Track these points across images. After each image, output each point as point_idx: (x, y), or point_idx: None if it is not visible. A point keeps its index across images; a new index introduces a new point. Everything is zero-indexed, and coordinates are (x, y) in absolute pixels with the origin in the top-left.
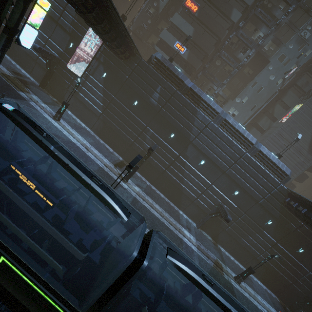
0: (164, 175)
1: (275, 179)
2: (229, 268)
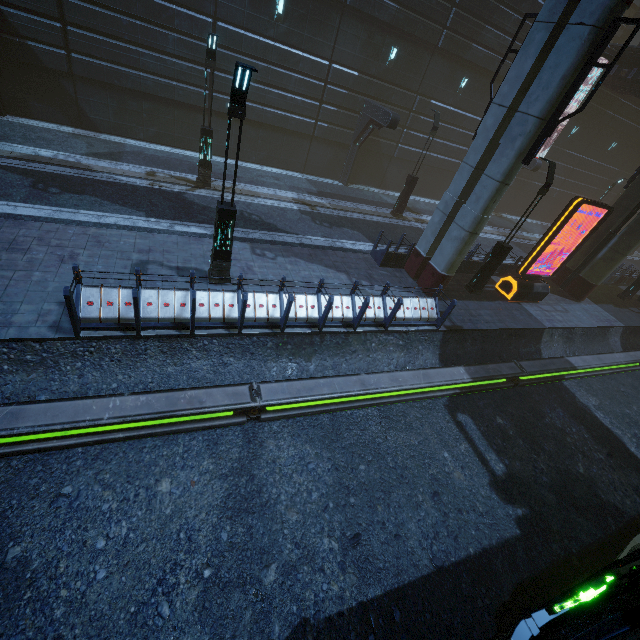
0: None
1: None
2: None
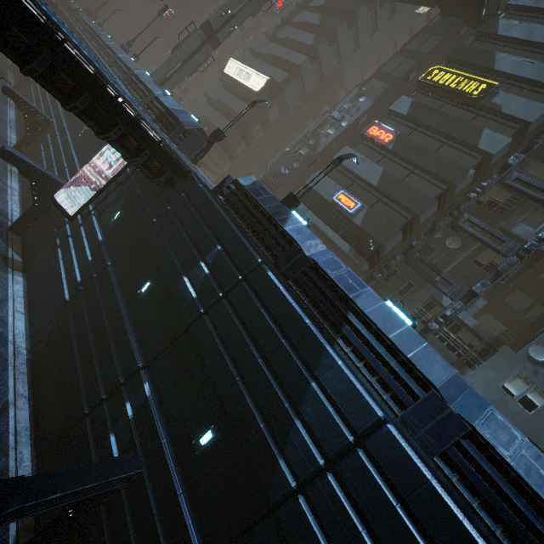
0: None
1: None
2: None
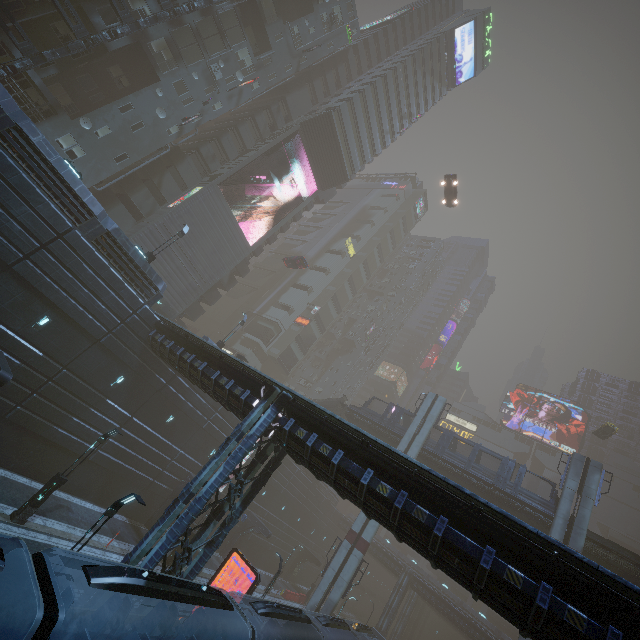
0: None
1: (135, 295)
2: (1, 502)
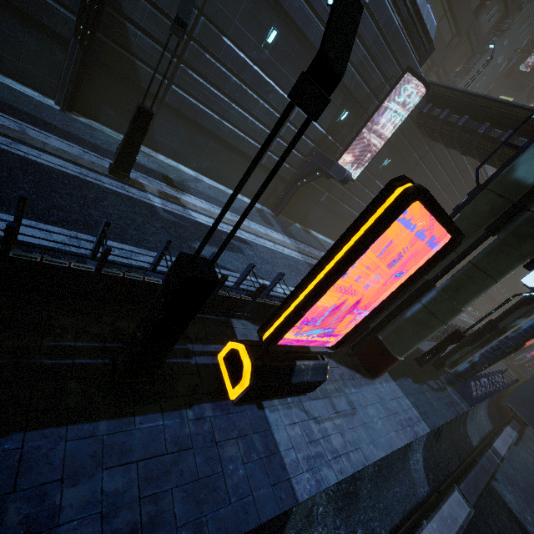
0: None
1: None
2: None
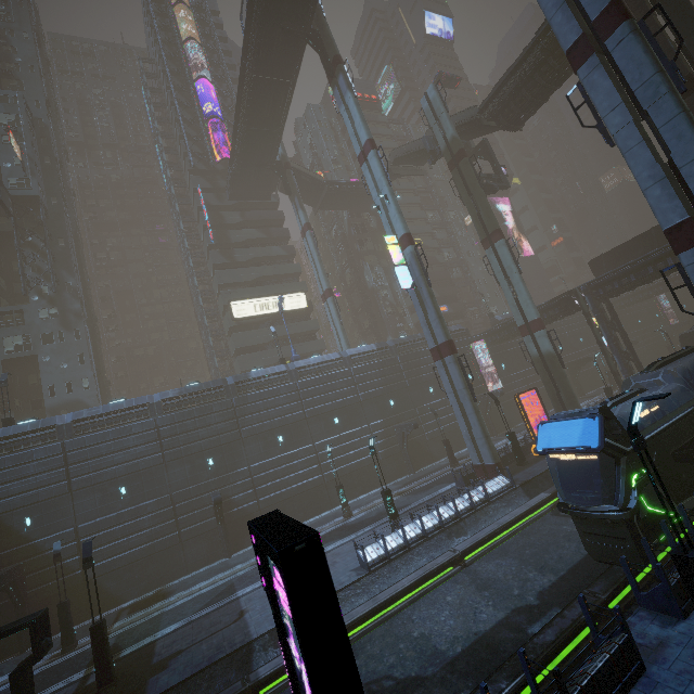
0: (587, 375)
1: None
2: None
